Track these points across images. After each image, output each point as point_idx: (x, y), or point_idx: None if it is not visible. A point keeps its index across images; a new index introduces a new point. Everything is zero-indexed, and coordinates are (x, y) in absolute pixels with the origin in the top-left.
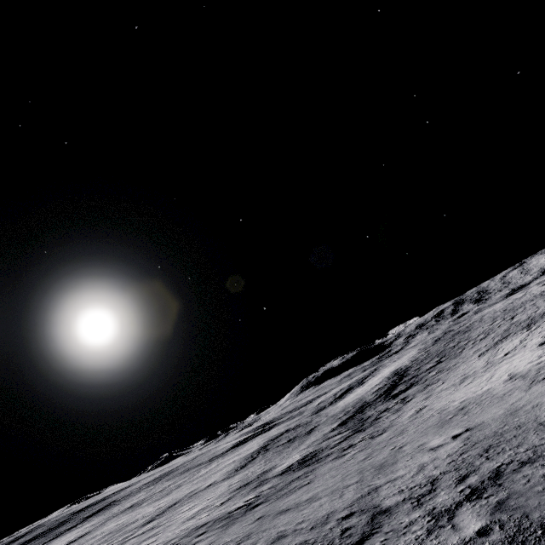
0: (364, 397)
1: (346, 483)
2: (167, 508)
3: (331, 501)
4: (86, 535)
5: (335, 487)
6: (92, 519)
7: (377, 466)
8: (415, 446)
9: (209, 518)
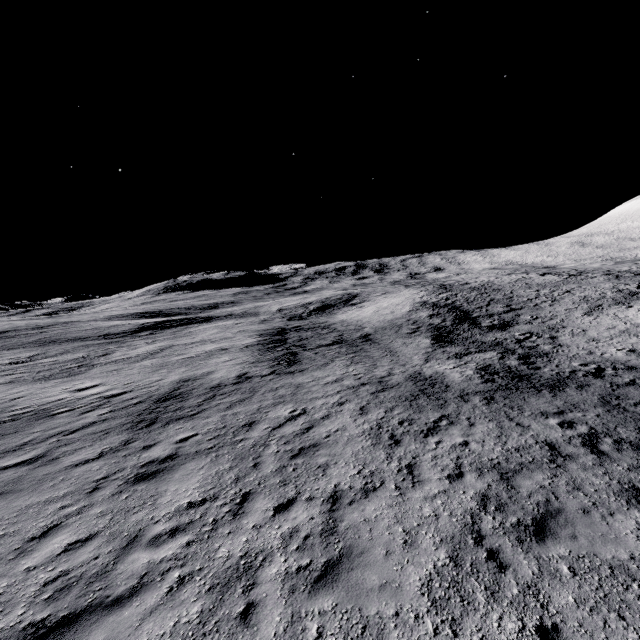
0: (417, 319)
1: None
2: (161, 402)
3: None
4: None
5: None
6: None
7: None
8: None
9: (513, 449)
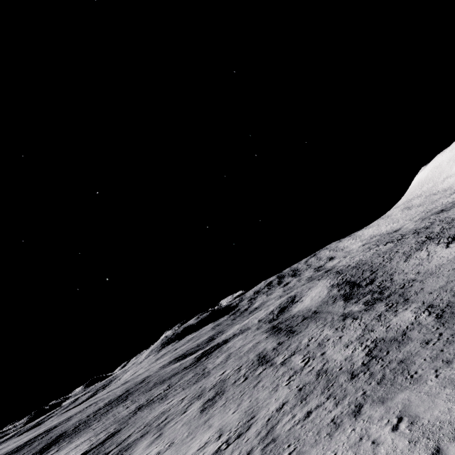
0: (333, 295)
1: None
2: (260, 359)
3: None
4: (123, 429)
5: (453, 277)
6: (66, 444)
7: None
8: None
9: (372, 316)
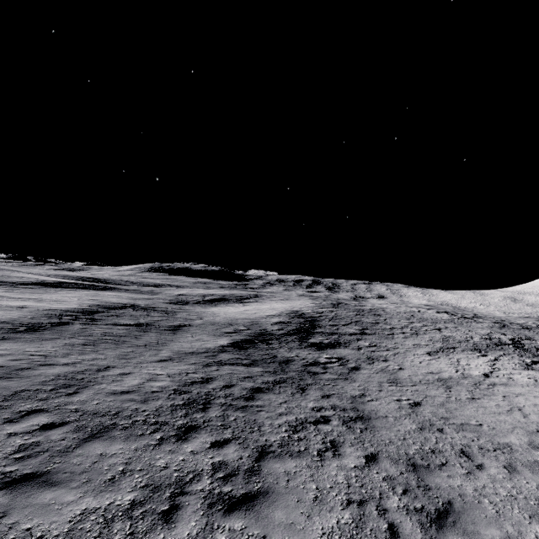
0: (261, 322)
1: None
2: None
3: None
4: None
5: None
6: None
7: None
8: None
9: None
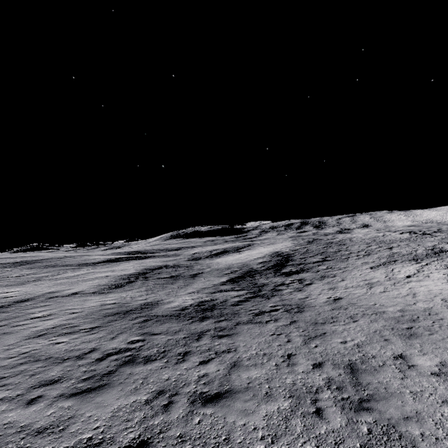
0: (250, 264)
1: (305, 380)
2: (15, 302)
3: (306, 419)
4: None
5: (288, 381)
6: None
7: (343, 366)
8: (389, 355)
9: (70, 349)
